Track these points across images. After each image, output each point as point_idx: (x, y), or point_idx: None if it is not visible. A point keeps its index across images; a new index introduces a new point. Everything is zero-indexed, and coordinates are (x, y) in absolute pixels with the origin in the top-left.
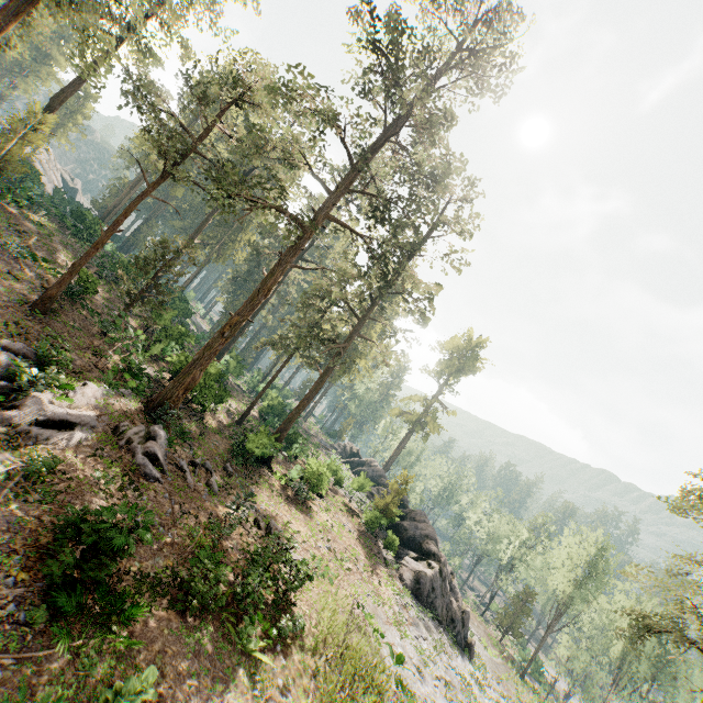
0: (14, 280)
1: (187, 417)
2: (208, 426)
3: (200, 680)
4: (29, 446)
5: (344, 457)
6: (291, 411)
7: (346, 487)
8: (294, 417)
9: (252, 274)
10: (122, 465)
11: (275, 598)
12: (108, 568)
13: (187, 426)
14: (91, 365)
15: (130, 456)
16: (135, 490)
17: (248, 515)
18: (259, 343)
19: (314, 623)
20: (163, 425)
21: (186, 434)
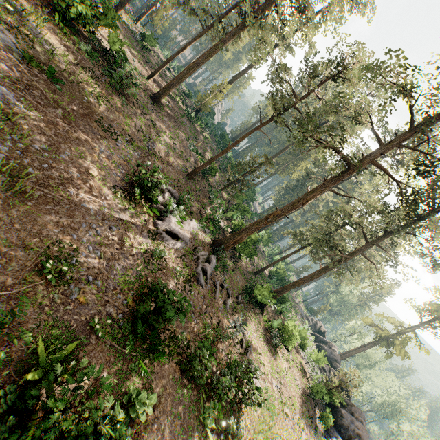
0: (185, 160)
1: (229, 257)
2: (238, 267)
3: (174, 420)
4: (158, 240)
5: (312, 329)
6: (289, 281)
7: (306, 352)
8: (290, 288)
9: (298, 187)
10: (190, 269)
11: (233, 399)
12: (160, 324)
13: (227, 262)
14: (198, 211)
15: (195, 266)
16: (190, 286)
17: (238, 334)
18: (286, 231)
19: (249, 436)
20: (216, 256)
21: (225, 267)
